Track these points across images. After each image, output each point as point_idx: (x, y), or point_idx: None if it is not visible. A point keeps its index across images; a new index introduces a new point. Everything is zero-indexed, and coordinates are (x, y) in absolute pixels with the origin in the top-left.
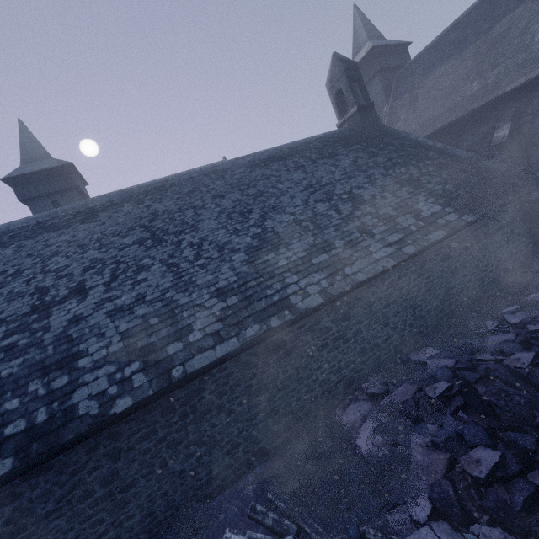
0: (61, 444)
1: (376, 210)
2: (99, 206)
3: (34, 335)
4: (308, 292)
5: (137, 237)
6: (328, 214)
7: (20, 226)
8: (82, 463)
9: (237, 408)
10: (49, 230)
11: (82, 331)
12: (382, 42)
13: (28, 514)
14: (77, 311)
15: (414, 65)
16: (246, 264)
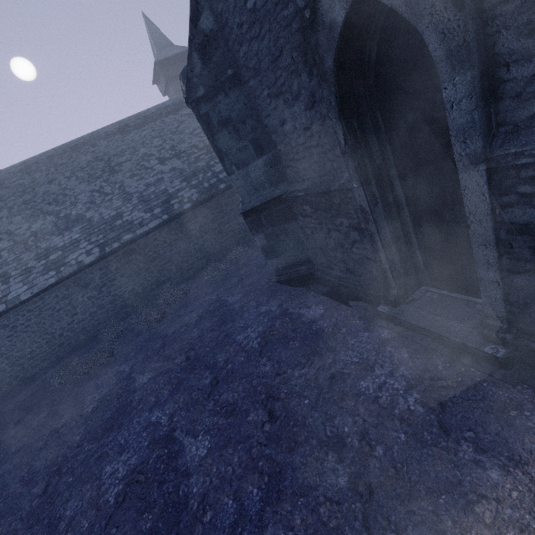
0: None
1: None
2: None
3: None
4: None
5: None
6: None
7: None
8: None
9: None
10: None
11: None
12: None
13: None
14: None
15: None
16: None
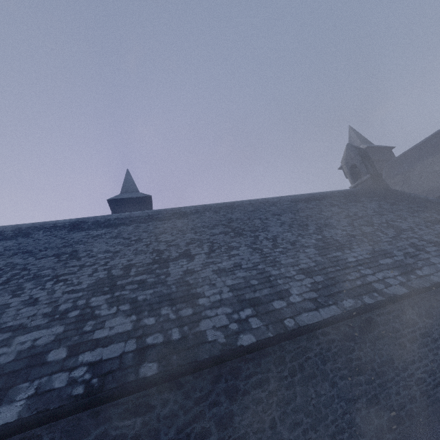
0: (199, 361)
1: (419, 236)
2: (189, 211)
3: (158, 277)
4: (388, 283)
5: (222, 230)
6: (376, 233)
7: (137, 215)
8: (206, 392)
9: (339, 381)
10: (156, 220)
11: (196, 279)
12: (373, 145)
13: (152, 436)
14: (189, 266)
15: (402, 158)
16: (319, 256)
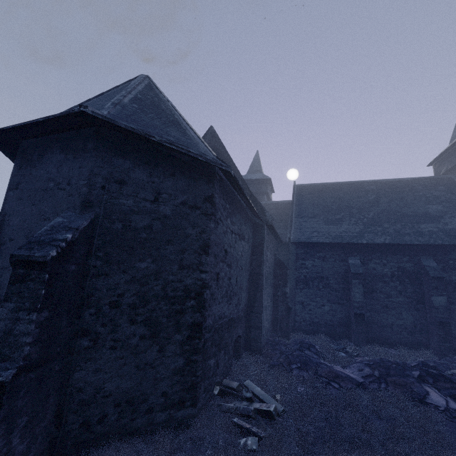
0: None
1: None
2: None
3: None
4: None
5: None
6: None
7: None
8: None
9: None
10: None
11: None
12: (248, 176)
13: None
14: None
15: None
16: None
